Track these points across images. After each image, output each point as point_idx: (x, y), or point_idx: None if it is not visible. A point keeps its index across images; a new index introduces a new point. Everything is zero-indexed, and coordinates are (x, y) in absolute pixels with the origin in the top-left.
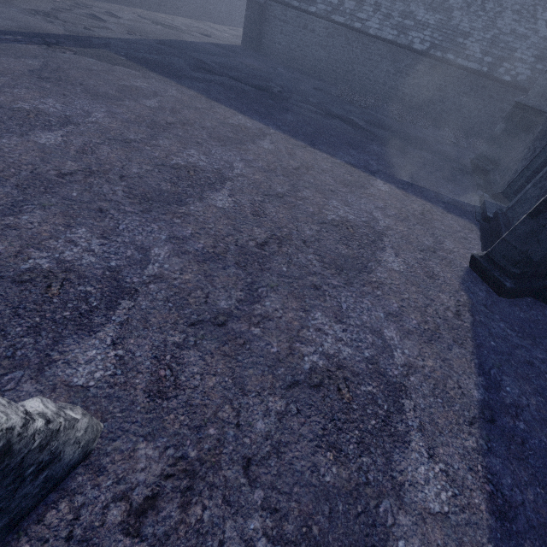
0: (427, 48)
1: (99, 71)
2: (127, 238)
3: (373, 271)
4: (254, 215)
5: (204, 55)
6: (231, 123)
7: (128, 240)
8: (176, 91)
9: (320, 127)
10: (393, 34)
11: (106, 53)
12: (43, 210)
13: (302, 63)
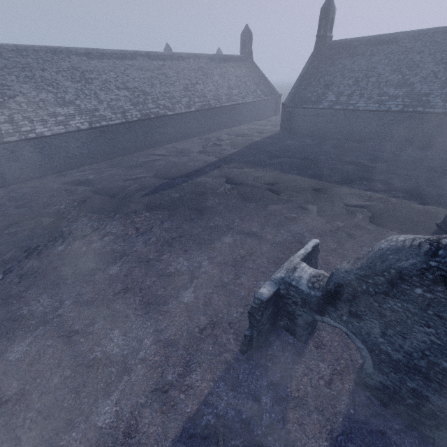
0: (401, 108)
1: (241, 174)
2: (295, 232)
3: (385, 234)
4: (329, 220)
5: (268, 148)
6: (301, 183)
7: (296, 232)
8: (272, 174)
9: (342, 173)
10: (375, 106)
11: (236, 164)
12: (269, 227)
13: (319, 132)
